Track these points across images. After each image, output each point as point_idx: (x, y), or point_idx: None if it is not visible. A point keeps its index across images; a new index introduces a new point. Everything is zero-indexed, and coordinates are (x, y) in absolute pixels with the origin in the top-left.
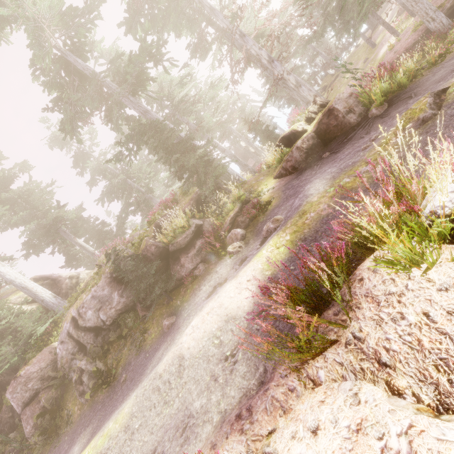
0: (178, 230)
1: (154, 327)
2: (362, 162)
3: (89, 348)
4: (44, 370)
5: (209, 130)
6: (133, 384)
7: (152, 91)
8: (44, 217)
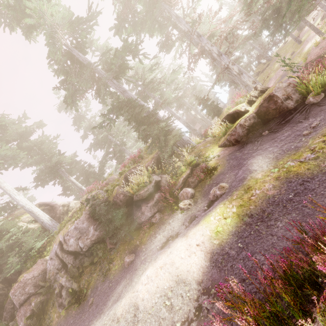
0: (141, 184)
1: (117, 259)
2: (306, 149)
3: (69, 267)
4: (37, 279)
5: (169, 102)
6: (97, 311)
7: (130, 77)
8: (50, 160)
